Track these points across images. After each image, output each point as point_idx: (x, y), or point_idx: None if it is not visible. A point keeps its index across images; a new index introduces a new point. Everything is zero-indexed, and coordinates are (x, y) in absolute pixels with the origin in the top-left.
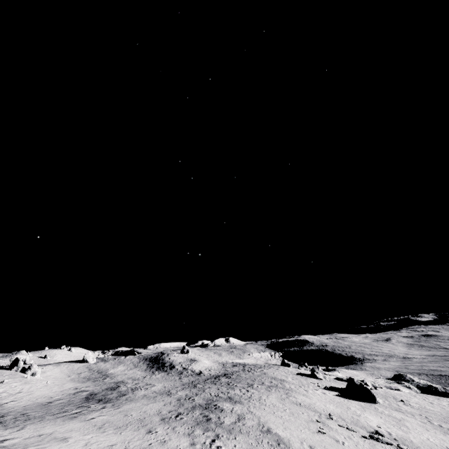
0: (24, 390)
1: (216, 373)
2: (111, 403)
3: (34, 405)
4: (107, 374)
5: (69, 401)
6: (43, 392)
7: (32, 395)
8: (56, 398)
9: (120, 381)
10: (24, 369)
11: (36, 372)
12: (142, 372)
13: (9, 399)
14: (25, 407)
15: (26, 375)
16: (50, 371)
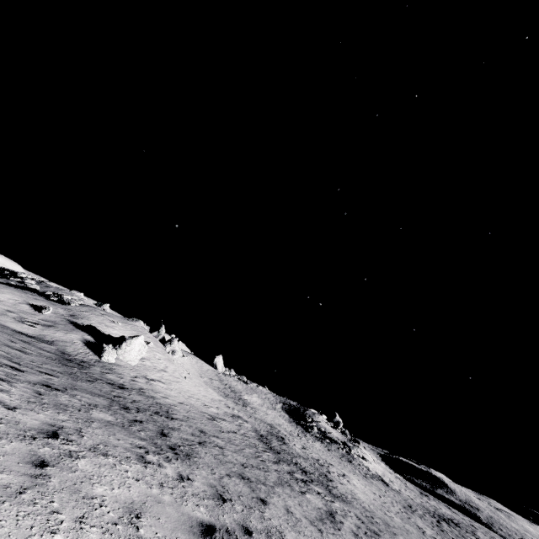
0: (168, 370)
1: (418, 501)
2: (349, 504)
3: (193, 409)
4: (244, 400)
5: (243, 435)
6: (191, 388)
7: (180, 385)
8: (213, 412)
9: (270, 423)
10: (163, 339)
11: (175, 351)
12: (288, 424)
13: (155, 375)
14: (183, 406)
15: (167, 349)
16: (181, 357)
